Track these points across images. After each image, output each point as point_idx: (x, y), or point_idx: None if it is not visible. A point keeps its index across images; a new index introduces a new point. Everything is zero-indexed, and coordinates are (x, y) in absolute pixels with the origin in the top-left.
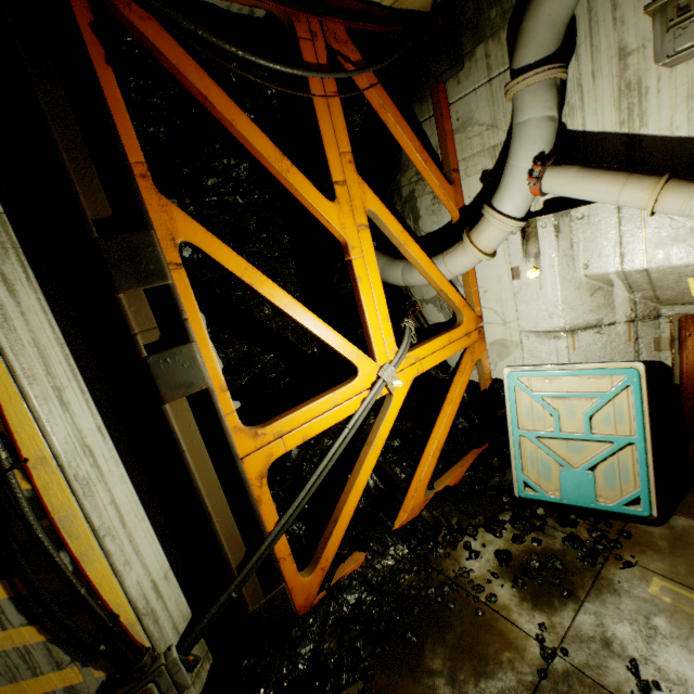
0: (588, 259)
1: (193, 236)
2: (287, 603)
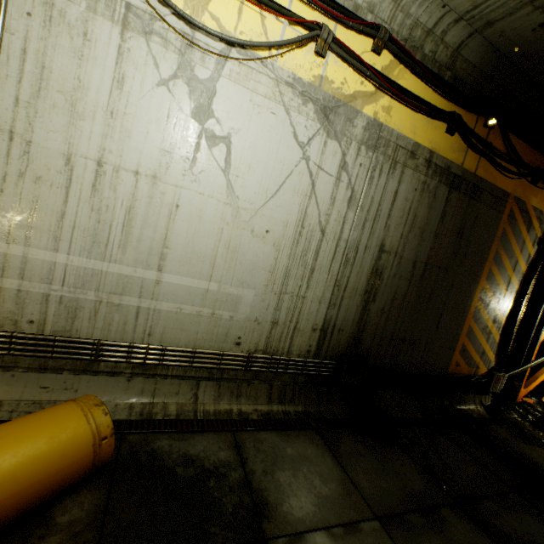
0: None
1: None
2: (518, 391)
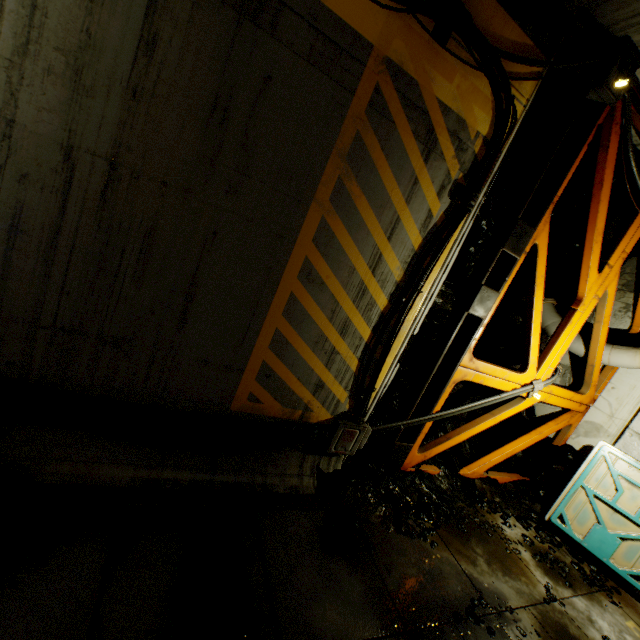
0: None
1: (540, 244)
2: (405, 456)
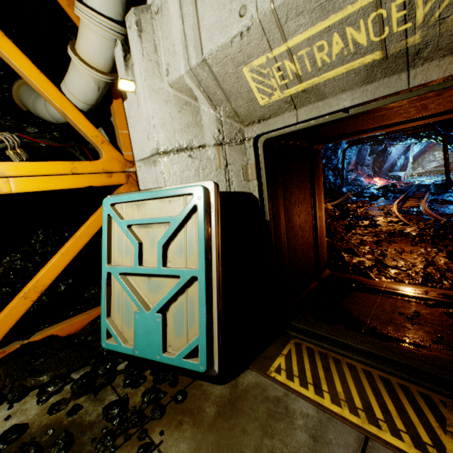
0: (168, 62)
1: None
2: None
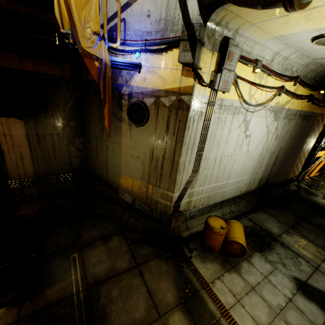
0: None
1: None
2: (304, 176)
